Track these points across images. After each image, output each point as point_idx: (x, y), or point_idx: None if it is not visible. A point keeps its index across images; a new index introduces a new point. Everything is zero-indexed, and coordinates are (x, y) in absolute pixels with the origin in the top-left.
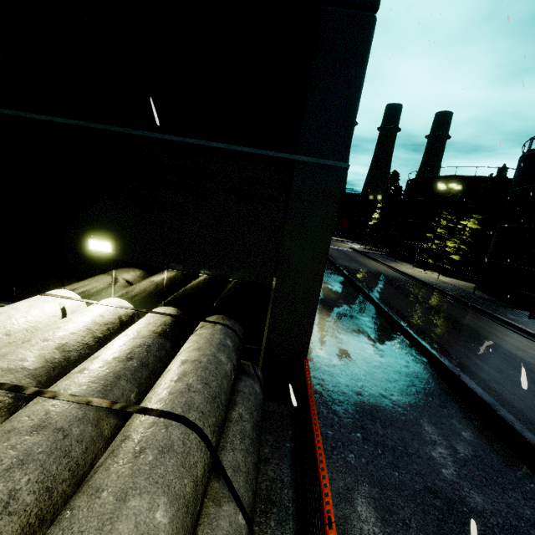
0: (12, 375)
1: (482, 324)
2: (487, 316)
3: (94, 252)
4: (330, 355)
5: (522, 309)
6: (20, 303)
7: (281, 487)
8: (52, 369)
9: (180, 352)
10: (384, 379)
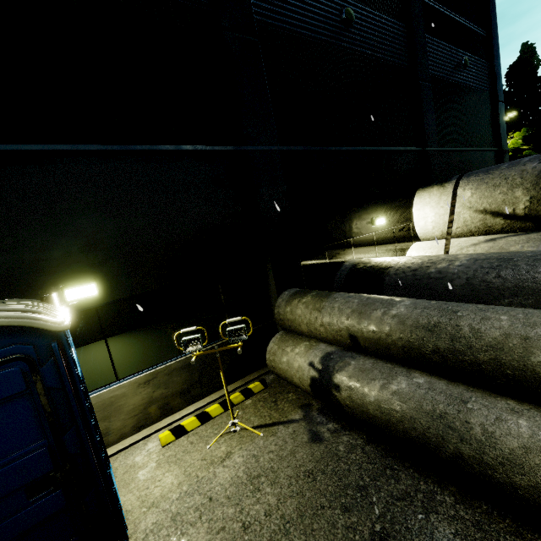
0: None
1: None
2: None
3: None
4: None
5: None
6: None
7: None
8: None
9: None
10: None
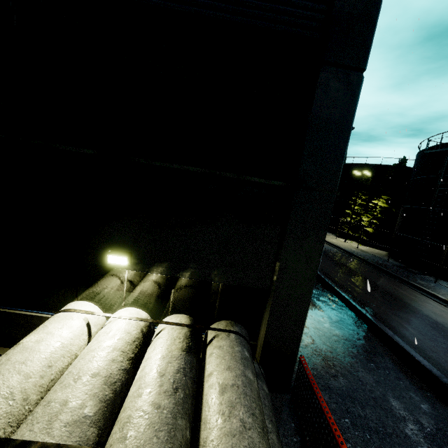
0: (79, 429)
1: (403, 291)
2: (404, 283)
3: (109, 263)
4: None
5: (427, 274)
6: (51, 324)
7: None
8: (106, 408)
9: (209, 370)
10: (347, 355)
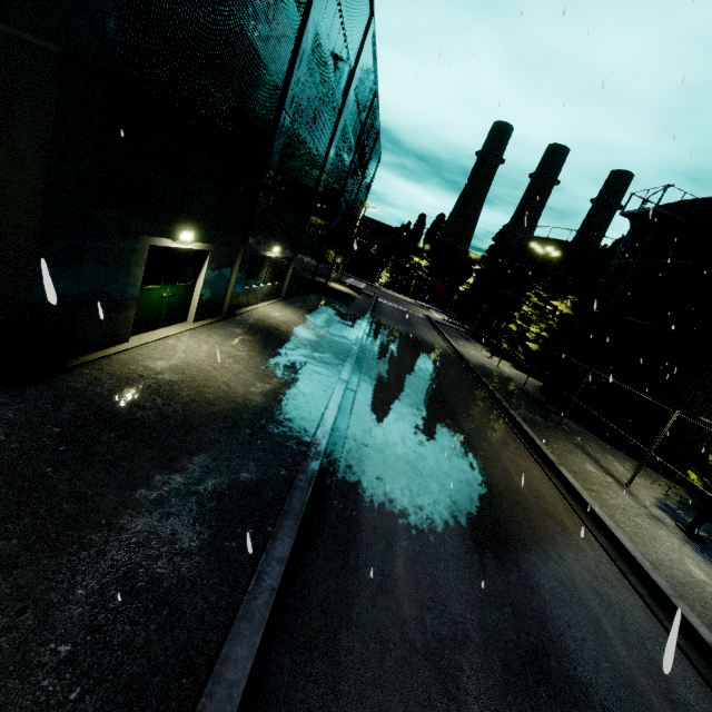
0: None
1: (477, 412)
2: (500, 408)
3: None
4: (168, 370)
5: (566, 417)
6: None
7: None
8: None
9: None
10: (223, 412)
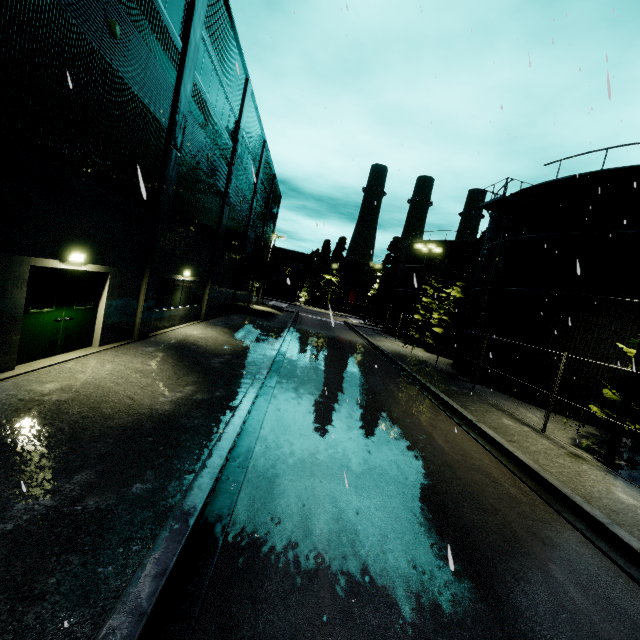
0: None
1: (396, 390)
2: (417, 384)
3: None
4: (58, 391)
5: (478, 383)
6: None
7: None
8: None
9: None
10: (122, 425)
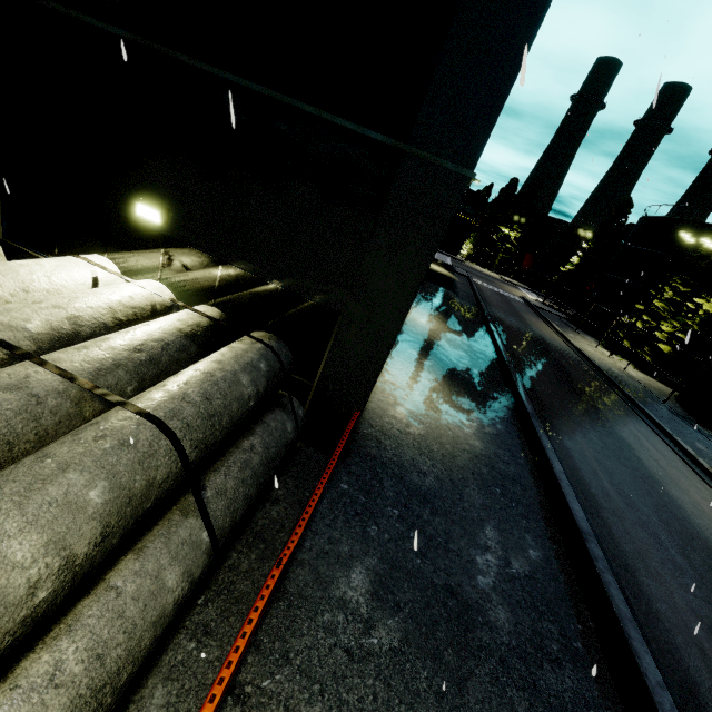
0: (12, 333)
1: (648, 444)
2: (663, 436)
3: (142, 219)
4: (411, 420)
5: None
6: (48, 259)
7: (279, 530)
8: (57, 338)
9: (201, 360)
10: (467, 467)
